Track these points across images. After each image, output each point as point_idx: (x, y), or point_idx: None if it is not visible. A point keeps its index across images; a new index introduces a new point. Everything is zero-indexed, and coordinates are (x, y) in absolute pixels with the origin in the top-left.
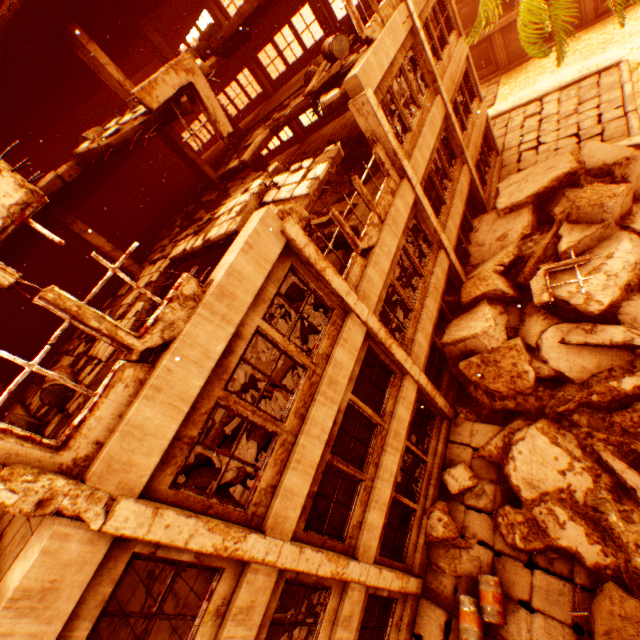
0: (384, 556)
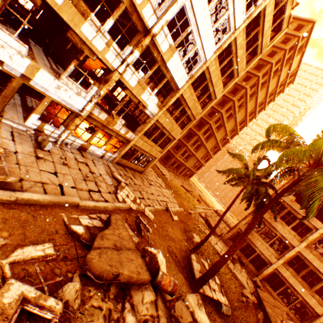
0: (272, 272)
